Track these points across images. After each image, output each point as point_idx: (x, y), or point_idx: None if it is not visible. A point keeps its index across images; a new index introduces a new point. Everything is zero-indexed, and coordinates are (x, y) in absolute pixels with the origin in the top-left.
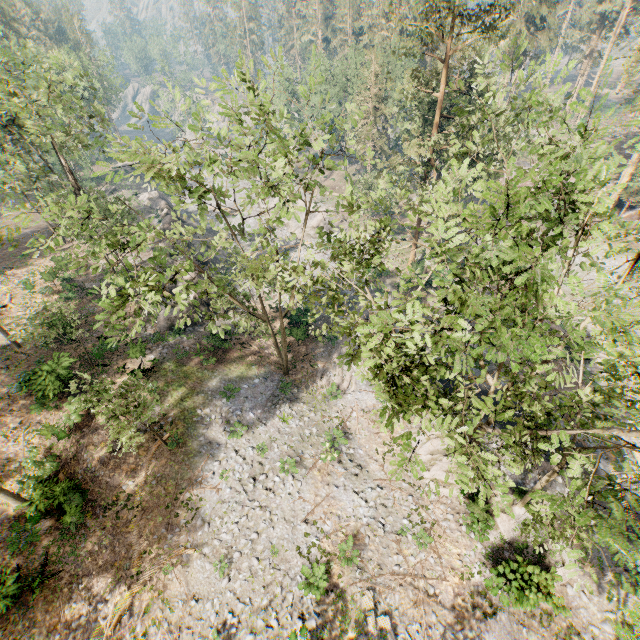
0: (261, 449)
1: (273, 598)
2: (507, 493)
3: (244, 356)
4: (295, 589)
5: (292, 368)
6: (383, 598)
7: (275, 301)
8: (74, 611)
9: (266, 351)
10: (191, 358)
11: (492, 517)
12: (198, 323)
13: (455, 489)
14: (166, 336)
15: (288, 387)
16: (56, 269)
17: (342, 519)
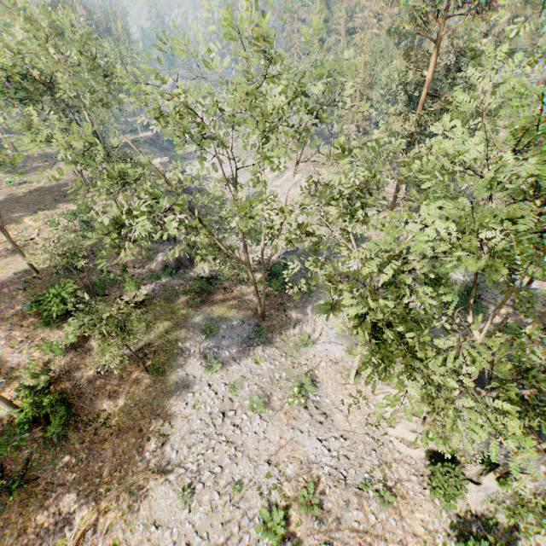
0: (233, 386)
1: (230, 536)
2: (475, 462)
3: (226, 299)
4: (252, 530)
5: (268, 315)
6: None
7: (258, 255)
8: (44, 518)
9: (246, 297)
10: (179, 296)
11: (461, 486)
12: (189, 267)
13: (420, 450)
14: (160, 275)
15: (263, 331)
16: (77, 212)
17: (304, 465)
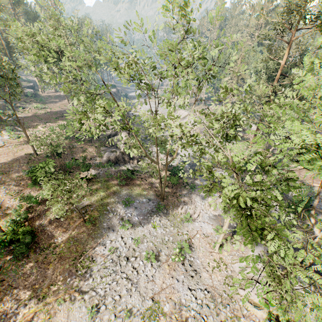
0: (136, 240)
1: None
2: None
3: (141, 185)
4: None
5: (166, 198)
6: None
7: (165, 161)
8: (1, 309)
9: (154, 185)
10: (113, 179)
11: None
12: (122, 163)
13: (263, 311)
14: (104, 165)
15: (161, 208)
16: (66, 125)
17: (177, 306)
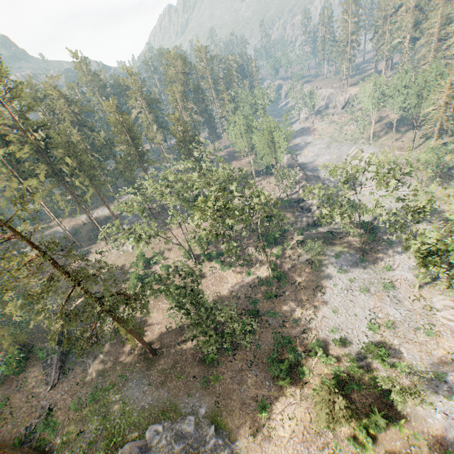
0: (350, 281)
1: (355, 327)
2: None
3: (341, 243)
4: (364, 328)
5: (365, 253)
6: (403, 344)
7: (356, 219)
8: (286, 308)
9: (352, 243)
10: (318, 240)
11: None
12: (318, 225)
13: (453, 323)
14: (306, 229)
15: (363, 260)
16: None
17: (387, 315)
